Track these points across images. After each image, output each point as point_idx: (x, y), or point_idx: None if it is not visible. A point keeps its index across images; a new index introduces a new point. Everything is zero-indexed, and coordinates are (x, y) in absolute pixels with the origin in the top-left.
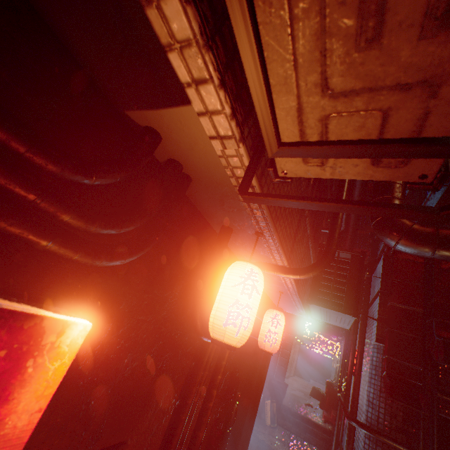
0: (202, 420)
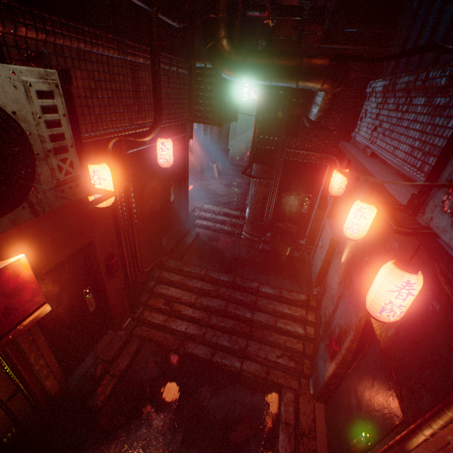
0: (131, 218)
